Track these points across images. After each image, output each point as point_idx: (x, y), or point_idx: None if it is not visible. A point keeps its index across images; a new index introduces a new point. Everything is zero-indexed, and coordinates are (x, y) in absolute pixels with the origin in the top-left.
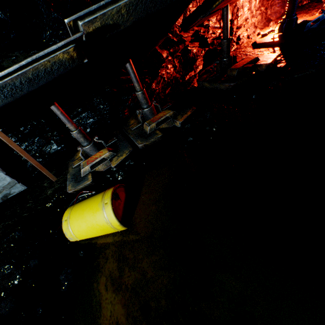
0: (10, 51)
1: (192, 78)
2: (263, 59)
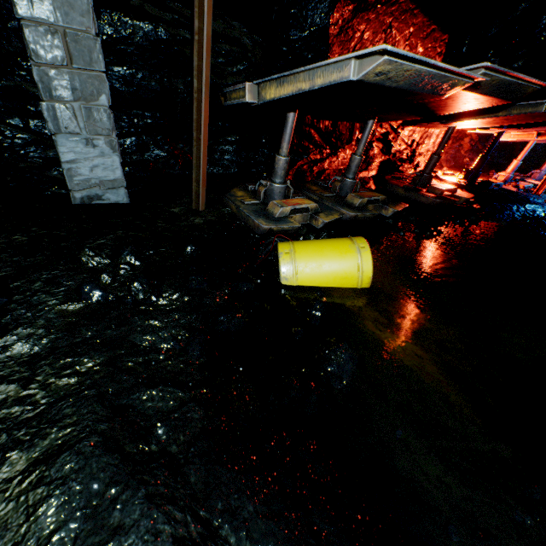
0: (231, 16)
1: (366, 178)
2: (461, 194)
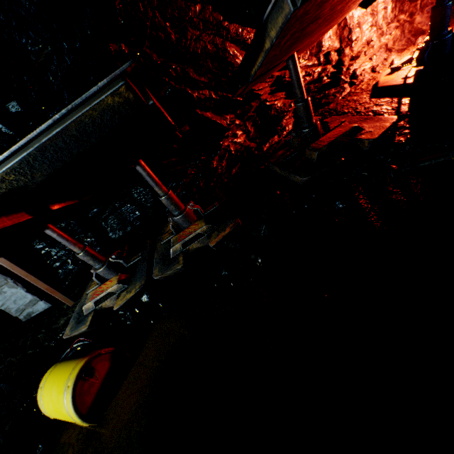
0: None
1: (272, 147)
2: (369, 128)
